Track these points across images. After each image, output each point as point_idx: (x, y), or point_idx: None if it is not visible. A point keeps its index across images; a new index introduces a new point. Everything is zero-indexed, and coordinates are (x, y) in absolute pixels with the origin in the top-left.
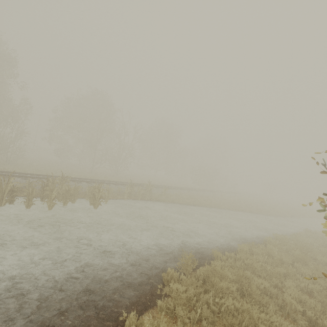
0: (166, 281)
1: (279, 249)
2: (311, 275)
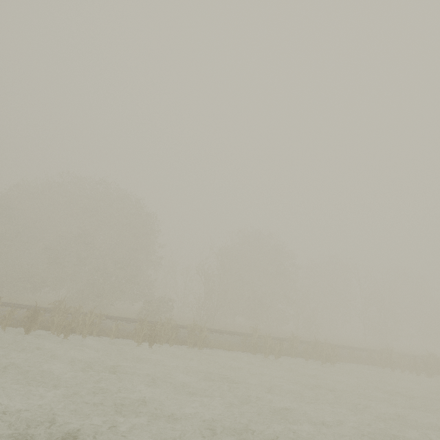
0: None
1: None
2: None
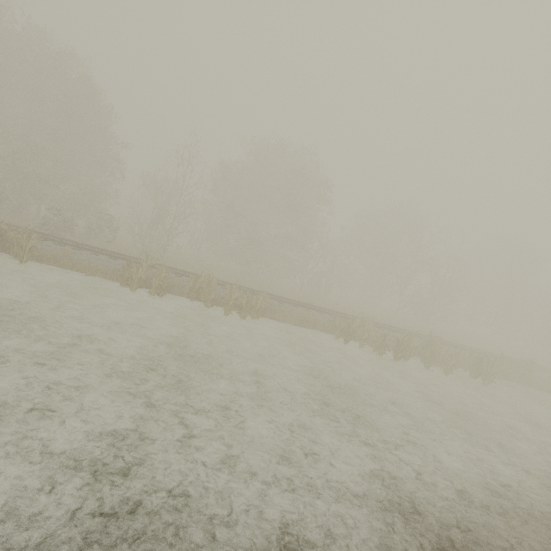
0: None
1: None
2: None
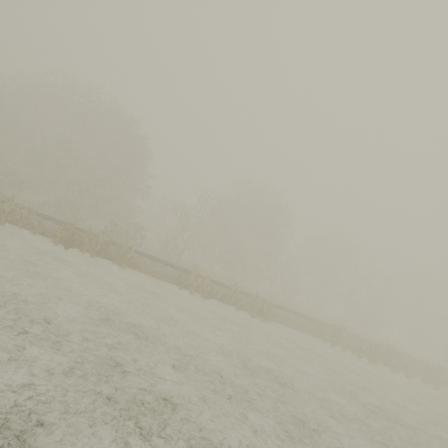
0: None
1: None
2: None
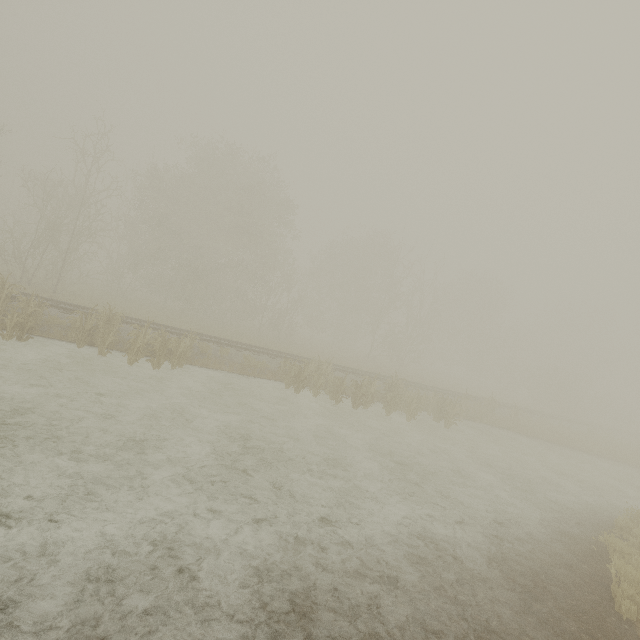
0: (619, 528)
1: None
2: None
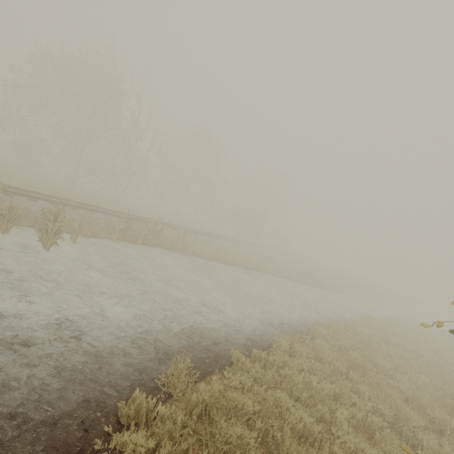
0: (124, 416)
1: (331, 345)
2: (371, 396)
